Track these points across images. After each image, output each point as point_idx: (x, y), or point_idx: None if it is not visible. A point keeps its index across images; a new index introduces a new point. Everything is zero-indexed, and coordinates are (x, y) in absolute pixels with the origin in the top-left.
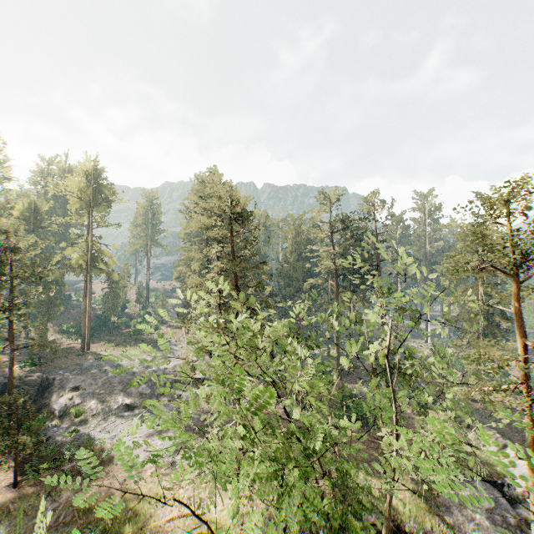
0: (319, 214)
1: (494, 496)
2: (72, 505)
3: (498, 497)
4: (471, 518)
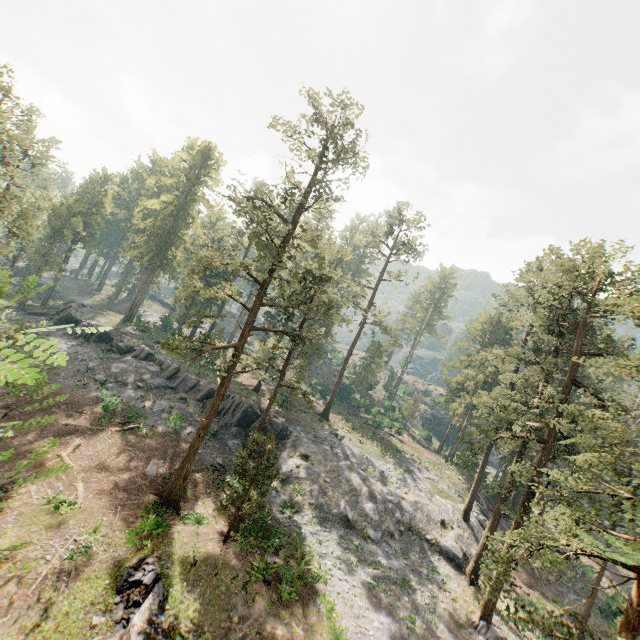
0: None
1: None
2: (259, 631)
3: None
4: None
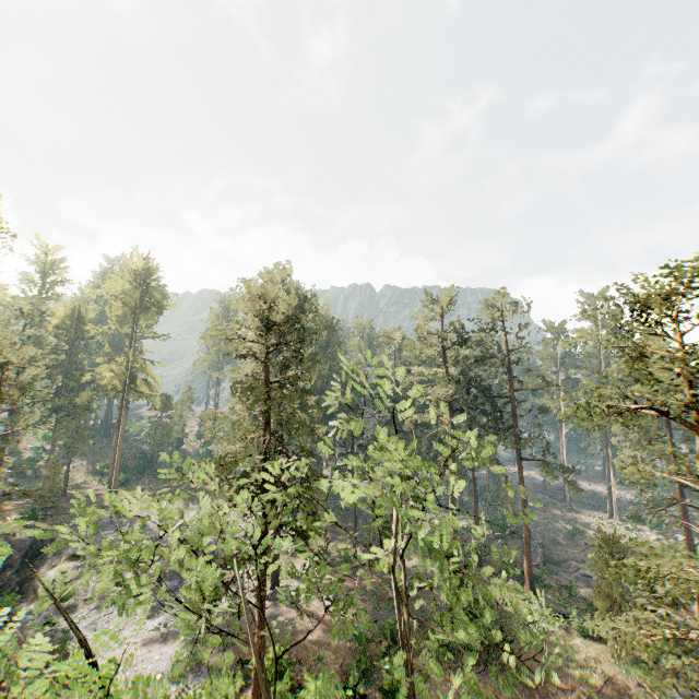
0: (426, 323)
1: None
2: None
3: None
4: None
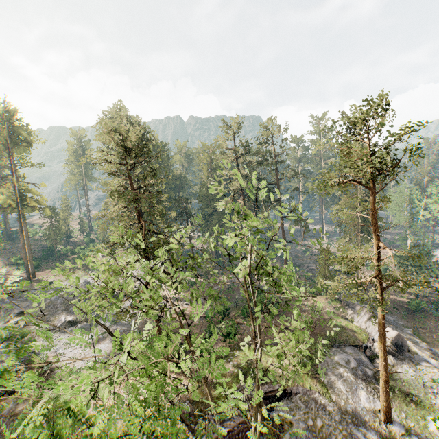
0: (225, 142)
1: (359, 357)
2: (13, 415)
3: (362, 357)
4: (340, 377)
